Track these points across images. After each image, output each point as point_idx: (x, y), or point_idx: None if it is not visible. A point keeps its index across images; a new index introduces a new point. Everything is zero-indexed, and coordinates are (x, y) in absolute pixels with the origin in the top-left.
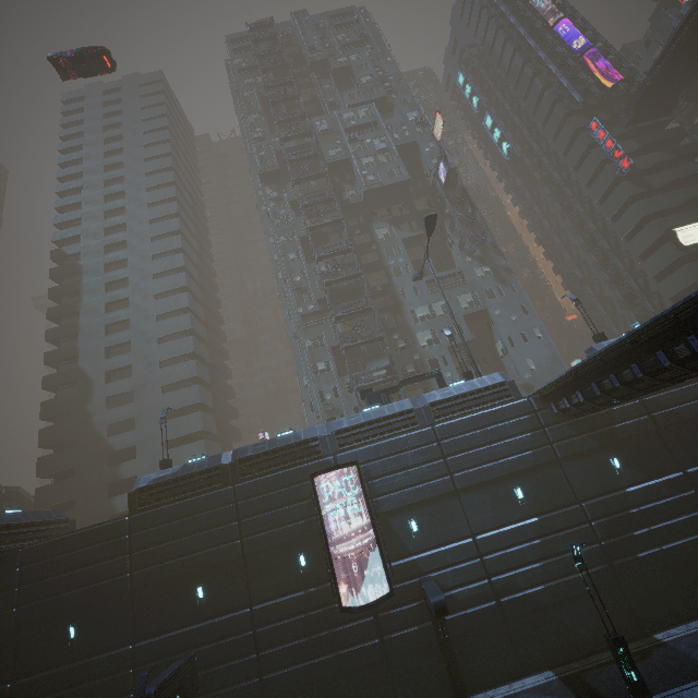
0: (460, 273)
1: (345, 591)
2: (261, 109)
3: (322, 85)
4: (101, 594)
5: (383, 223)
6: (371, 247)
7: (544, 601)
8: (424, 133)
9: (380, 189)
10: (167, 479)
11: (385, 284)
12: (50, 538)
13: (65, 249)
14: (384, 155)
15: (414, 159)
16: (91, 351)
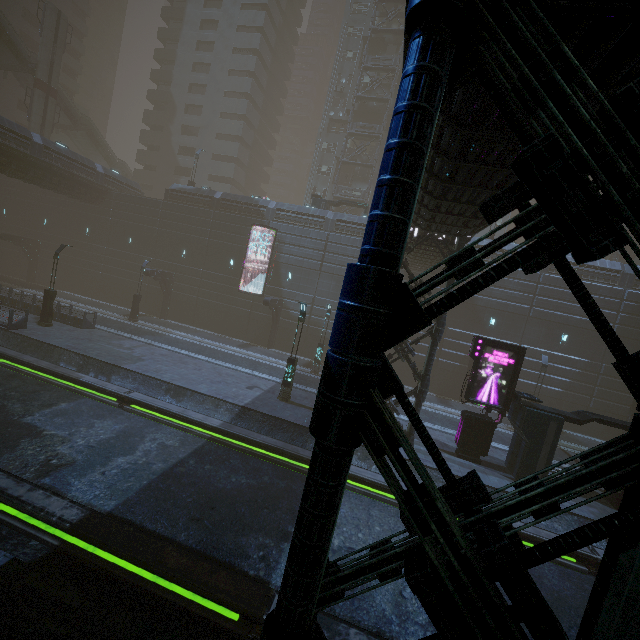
0: None
1: (244, 285)
2: None
3: None
4: (144, 231)
5: None
6: None
7: (328, 337)
8: None
9: None
10: (185, 191)
11: None
12: (128, 193)
13: None
14: None
15: None
16: (180, 82)
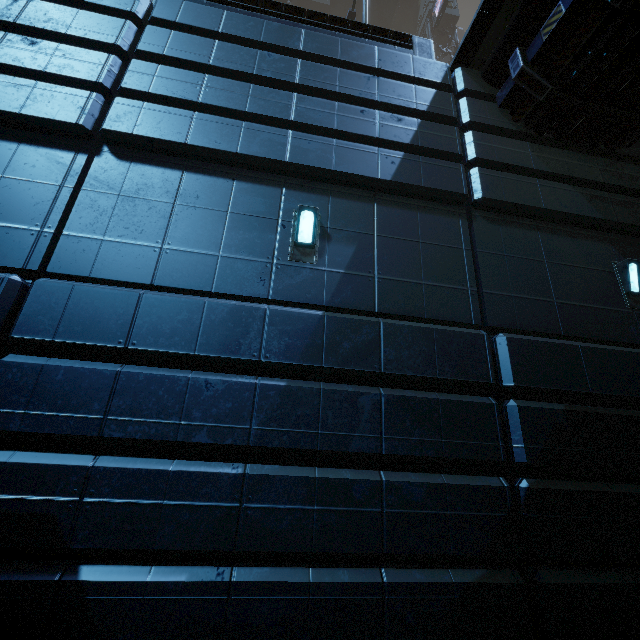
0: None
1: None
2: None
3: None
4: None
5: None
6: None
7: None
8: None
9: None
10: None
11: None
12: None
13: None
14: None
15: (413, 9)
16: None
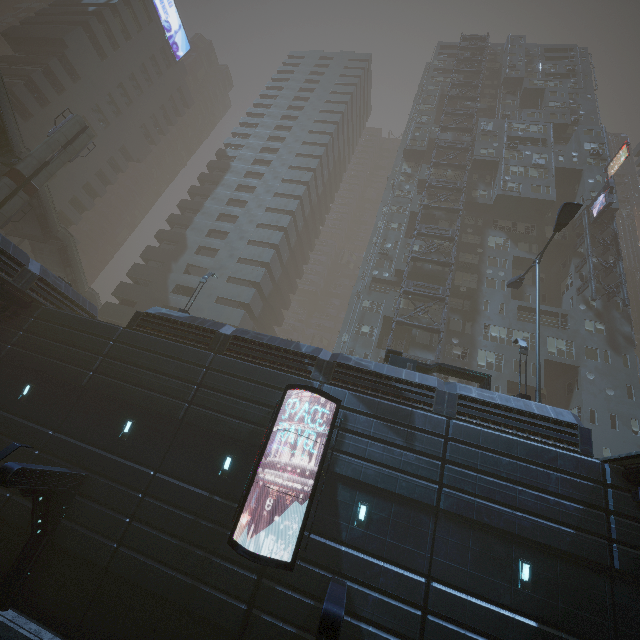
0: (564, 316)
1: (246, 525)
2: (436, 102)
3: (505, 100)
4: (64, 375)
5: (501, 233)
6: (476, 249)
7: None
8: (596, 165)
9: (515, 198)
10: (170, 317)
11: (472, 288)
12: (67, 311)
13: (229, 151)
14: (537, 170)
15: (569, 189)
16: (199, 226)
